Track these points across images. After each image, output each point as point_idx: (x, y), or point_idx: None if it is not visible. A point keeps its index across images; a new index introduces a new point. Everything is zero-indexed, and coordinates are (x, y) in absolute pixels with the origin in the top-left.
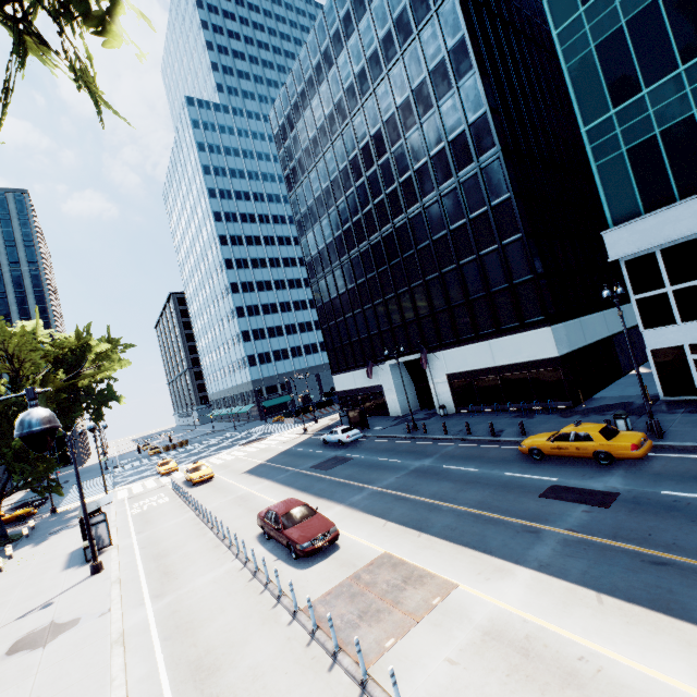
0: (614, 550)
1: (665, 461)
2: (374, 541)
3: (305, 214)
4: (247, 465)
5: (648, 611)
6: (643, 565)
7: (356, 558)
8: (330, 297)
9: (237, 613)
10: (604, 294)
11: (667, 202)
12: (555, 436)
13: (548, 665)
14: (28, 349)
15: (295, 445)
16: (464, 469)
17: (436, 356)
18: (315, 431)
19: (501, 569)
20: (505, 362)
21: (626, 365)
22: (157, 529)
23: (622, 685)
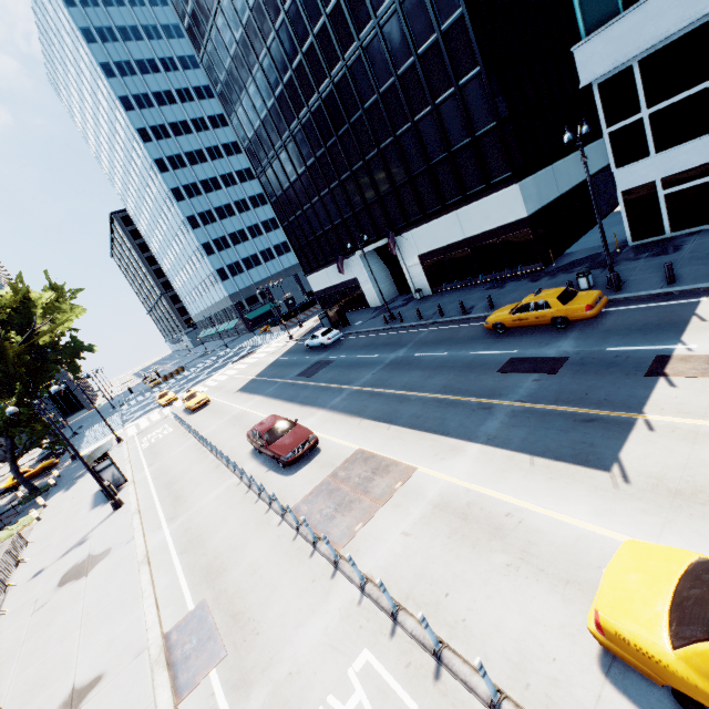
0: (553, 414)
1: (618, 315)
2: (350, 440)
3: (226, 81)
4: (240, 383)
5: (569, 466)
6: (574, 425)
7: (334, 458)
8: (282, 189)
9: (237, 523)
10: (566, 139)
11: None
12: (517, 308)
13: (481, 525)
14: None
15: (282, 355)
16: (434, 355)
17: (404, 238)
18: (300, 337)
19: (455, 448)
20: (475, 232)
21: (603, 209)
22: (165, 460)
23: (536, 531)
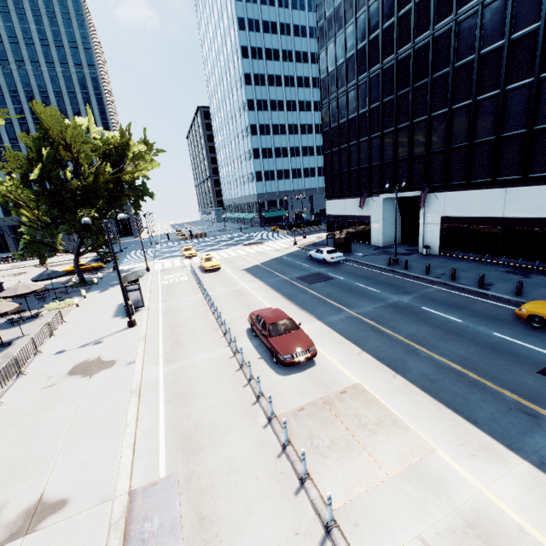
0: None
1: None
2: (348, 368)
3: (330, 18)
4: (246, 264)
5: None
6: None
7: (330, 380)
8: (338, 122)
9: (223, 399)
10: None
11: None
12: None
13: None
14: (82, 142)
15: (285, 255)
16: (445, 317)
17: (435, 197)
18: (303, 246)
19: (489, 448)
20: (518, 214)
21: None
22: (176, 302)
23: None
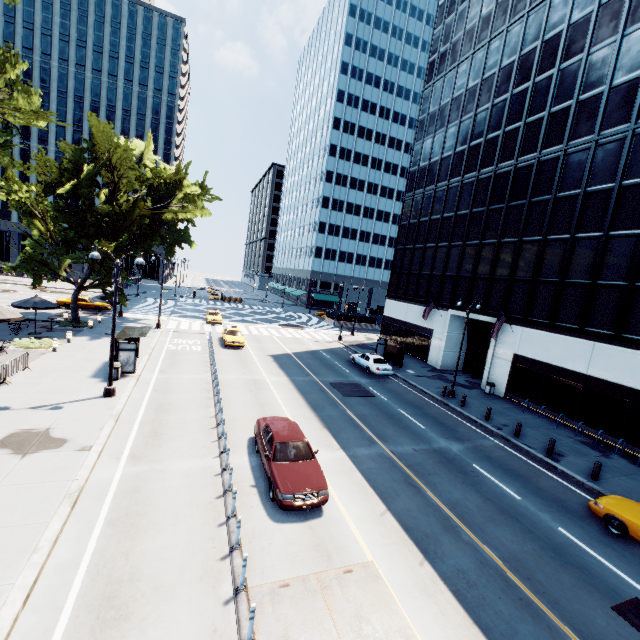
0: None
1: None
2: (363, 533)
3: (433, 114)
4: (276, 349)
5: None
6: None
7: (335, 546)
8: (419, 219)
9: (185, 539)
10: None
11: None
12: None
13: None
14: (129, 167)
15: (325, 350)
16: (501, 487)
17: (512, 329)
18: (348, 344)
19: None
20: (604, 376)
21: None
22: (175, 376)
23: None
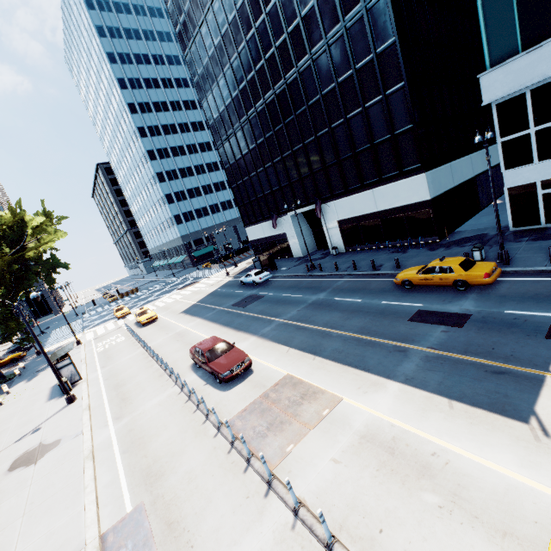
0: (464, 363)
1: (510, 284)
2: (279, 365)
3: (202, 74)
4: (183, 306)
5: (487, 413)
6: (486, 375)
7: (266, 380)
8: (235, 159)
9: (177, 429)
10: (476, 140)
11: (545, 36)
12: (424, 270)
13: (408, 461)
14: None
15: (220, 287)
16: (350, 301)
17: (328, 206)
18: (235, 274)
19: (376, 383)
20: (386, 207)
21: (484, 201)
22: (116, 364)
23: (464, 474)
